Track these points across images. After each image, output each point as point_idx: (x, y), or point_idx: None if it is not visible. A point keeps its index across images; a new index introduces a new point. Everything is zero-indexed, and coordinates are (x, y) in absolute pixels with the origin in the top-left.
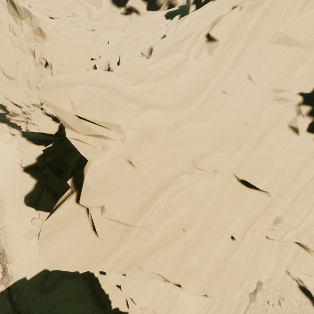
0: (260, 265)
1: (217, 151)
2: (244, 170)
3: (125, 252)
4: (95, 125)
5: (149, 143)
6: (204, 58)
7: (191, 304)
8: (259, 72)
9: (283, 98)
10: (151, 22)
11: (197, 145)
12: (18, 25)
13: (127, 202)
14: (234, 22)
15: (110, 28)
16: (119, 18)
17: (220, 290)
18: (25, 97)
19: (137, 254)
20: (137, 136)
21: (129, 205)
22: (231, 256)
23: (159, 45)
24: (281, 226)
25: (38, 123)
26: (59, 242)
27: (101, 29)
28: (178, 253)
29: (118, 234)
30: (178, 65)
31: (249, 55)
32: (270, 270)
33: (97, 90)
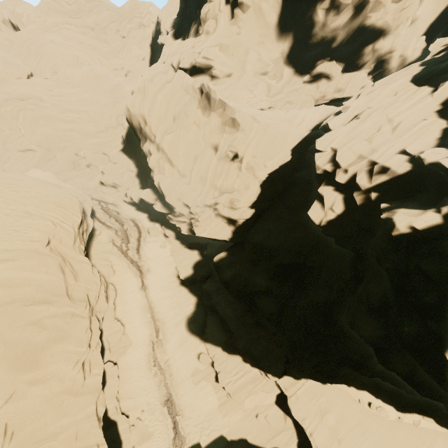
0: None
1: None
2: None
3: None
4: None
5: None
6: None
7: None
8: None
9: None
10: (391, 93)
11: None
12: (205, 117)
13: None
14: None
15: (291, 102)
16: (302, 88)
17: None
18: (197, 195)
19: None
20: None
21: None
22: None
23: None
24: None
25: (209, 226)
26: None
27: (281, 105)
28: None
29: None
30: None
31: None
32: None
33: None
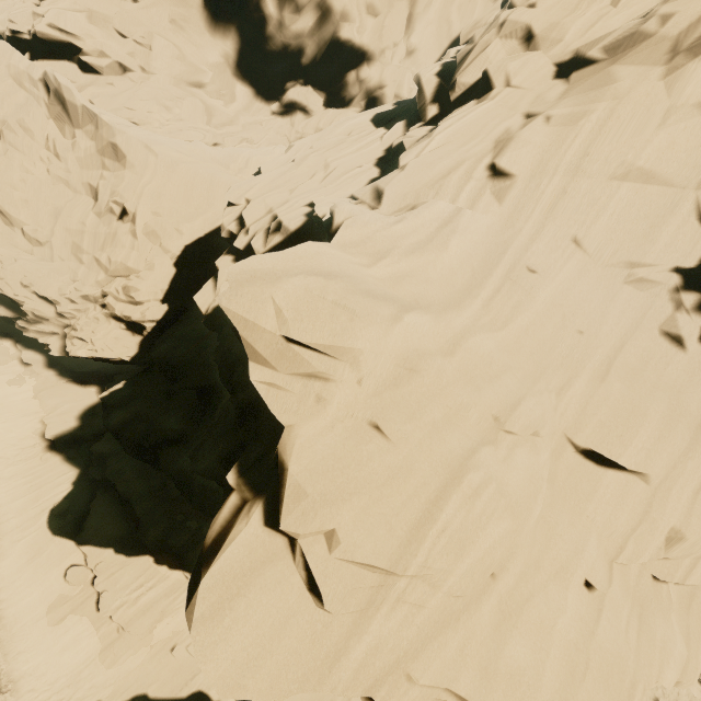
0: (654, 648)
1: (534, 392)
2: (587, 428)
3: (377, 640)
4: (314, 354)
5: (410, 383)
6: (488, 208)
7: None
8: (594, 231)
9: (645, 279)
10: (346, 132)
11: (498, 382)
12: (67, 138)
13: (382, 518)
14: (542, 145)
15: (251, 140)
16: (269, 121)
17: None
18: (66, 282)
19: (402, 644)
20: (388, 371)
21: (388, 526)
22: (595, 630)
23: (396, 185)
24: (684, 550)
25: (92, 337)
26: (237, 627)
27: (233, 143)
28: (486, 633)
29: (364, 597)
30: (445, 222)
31: (573, 201)
32: (678, 657)
33: (323, 283)
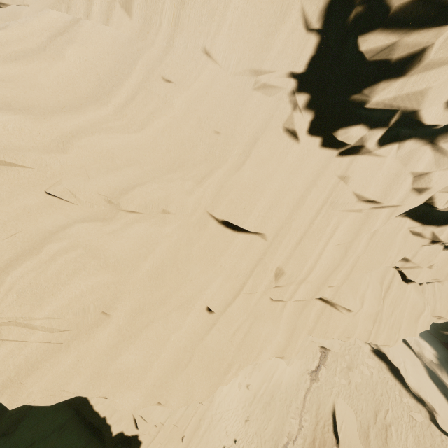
0: (258, 341)
1: (161, 180)
2: (222, 205)
3: None
4: None
5: (1, 176)
6: (121, 22)
7: (232, 403)
8: (218, 42)
9: (268, 85)
10: None
11: (116, 173)
12: None
13: None
14: None
15: None
16: None
17: (181, 392)
18: None
19: (10, 369)
20: None
21: None
22: (205, 337)
23: (37, 3)
24: (286, 281)
25: None
26: None
27: None
28: (101, 351)
29: None
30: (59, 32)
31: (194, 11)
32: (275, 344)
33: None
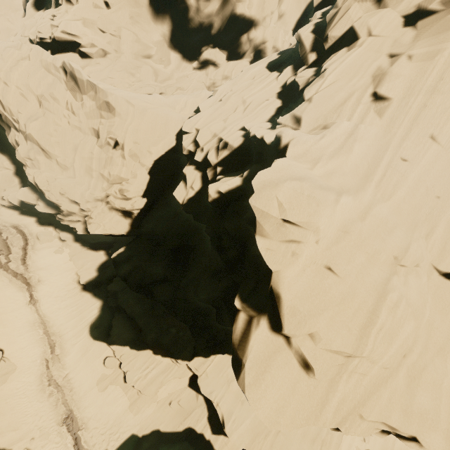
0: None
1: (414, 239)
2: (447, 259)
3: (343, 395)
4: (296, 228)
5: (344, 240)
6: (372, 121)
7: None
8: (445, 129)
9: None
10: (251, 77)
11: (393, 235)
12: (78, 101)
13: (343, 323)
14: (410, 76)
15: (182, 88)
16: (192, 74)
17: None
18: (84, 190)
19: (357, 397)
20: (333, 234)
21: (347, 328)
22: None
23: (309, 113)
24: None
25: (103, 221)
26: (269, 389)
27: (172, 91)
28: (403, 390)
29: (335, 370)
30: (349, 135)
31: (431, 111)
32: None
33: (299, 184)
